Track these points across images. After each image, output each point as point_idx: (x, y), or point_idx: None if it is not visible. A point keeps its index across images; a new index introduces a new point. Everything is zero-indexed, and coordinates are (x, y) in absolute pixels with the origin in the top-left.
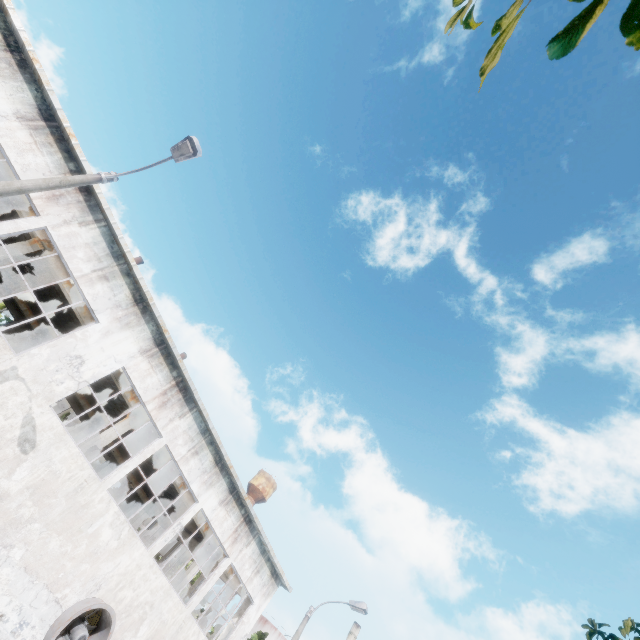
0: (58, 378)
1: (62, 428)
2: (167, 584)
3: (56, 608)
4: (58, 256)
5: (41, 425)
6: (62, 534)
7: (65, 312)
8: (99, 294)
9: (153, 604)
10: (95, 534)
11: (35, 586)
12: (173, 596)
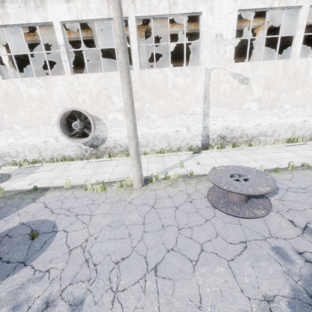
0: (222, 53)
1: (248, 63)
2: None
3: None
4: (149, 26)
5: (240, 72)
6: (297, 88)
7: (171, 48)
8: (184, 3)
9: None
10: None
11: (306, 107)
12: None
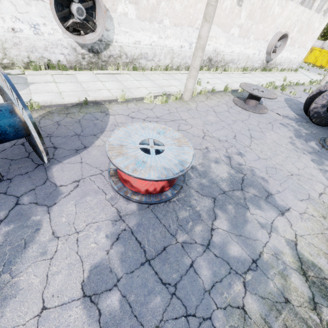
0: None
1: None
2: (303, 9)
3: (266, 43)
4: None
5: None
6: (261, 22)
7: None
8: None
9: (298, 20)
10: (272, 13)
11: (259, 42)
12: (306, 11)
